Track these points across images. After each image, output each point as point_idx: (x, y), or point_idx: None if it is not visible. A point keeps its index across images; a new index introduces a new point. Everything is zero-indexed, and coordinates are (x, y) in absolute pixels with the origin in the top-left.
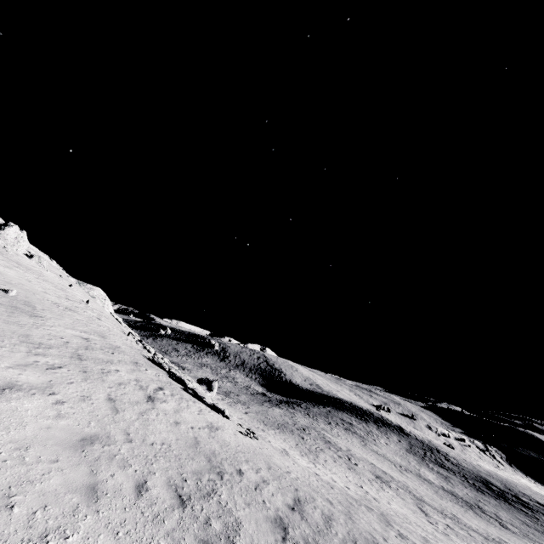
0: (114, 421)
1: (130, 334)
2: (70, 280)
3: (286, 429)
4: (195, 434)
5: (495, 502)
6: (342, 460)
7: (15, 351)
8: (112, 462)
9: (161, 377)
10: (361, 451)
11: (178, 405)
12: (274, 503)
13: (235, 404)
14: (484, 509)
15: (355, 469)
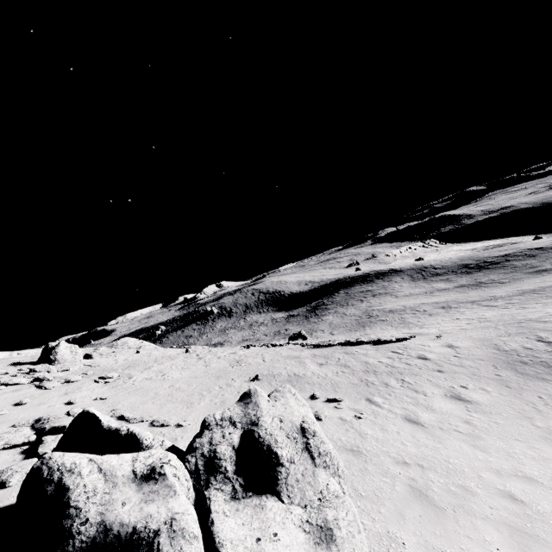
0: (474, 375)
1: (250, 346)
2: (105, 350)
3: (367, 324)
4: (468, 354)
5: (482, 274)
6: (418, 314)
7: (390, 391)
8: (529, 383)
9: (367, 349)
10: (404, 302)
11: (423, 351)
12: (546, 348)
13: (314, 335)
14: (483, 282)
15: (432, 313)
